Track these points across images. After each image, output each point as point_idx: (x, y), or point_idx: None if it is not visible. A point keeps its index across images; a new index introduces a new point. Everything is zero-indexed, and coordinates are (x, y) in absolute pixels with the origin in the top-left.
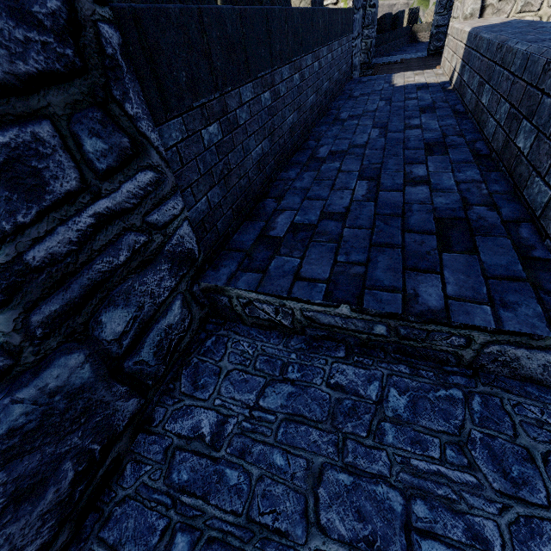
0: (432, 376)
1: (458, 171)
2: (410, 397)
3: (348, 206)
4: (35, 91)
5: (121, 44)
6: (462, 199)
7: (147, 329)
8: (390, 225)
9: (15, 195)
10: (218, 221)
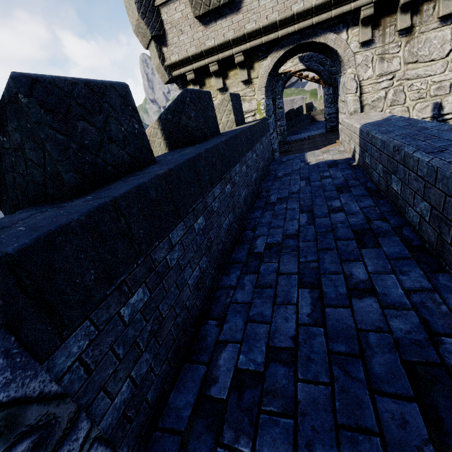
0: None
1: (400, 272)
2: None
3: (295, 331)
4: None
5: None
6: (421, 318)
7: None
8: (351, 375)
9: None
10: (148, 391)
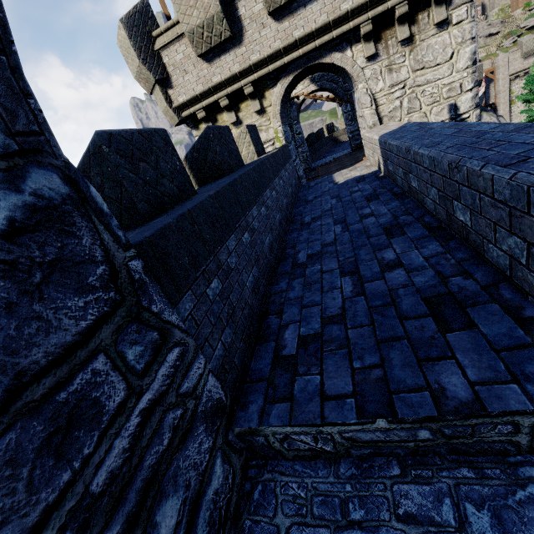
0: (500, 474)
1: (421, 247)
2: (490, 510)
3: (342, 305)
4: (92, 336)
5: (143, 266)
6: (437, 272)
7: (197, 507)
8: (386, 315)
9: (81, 431)
10: (234, 357)
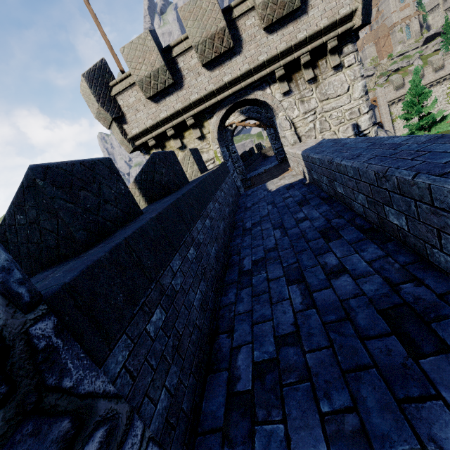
0: None
1: (360, 250)
2: None
3: (294, 319)
4: None
5: (56, 324)
6: (384, 278)
7: None
8: (344, 334)
9: None
10: (182, 402)
